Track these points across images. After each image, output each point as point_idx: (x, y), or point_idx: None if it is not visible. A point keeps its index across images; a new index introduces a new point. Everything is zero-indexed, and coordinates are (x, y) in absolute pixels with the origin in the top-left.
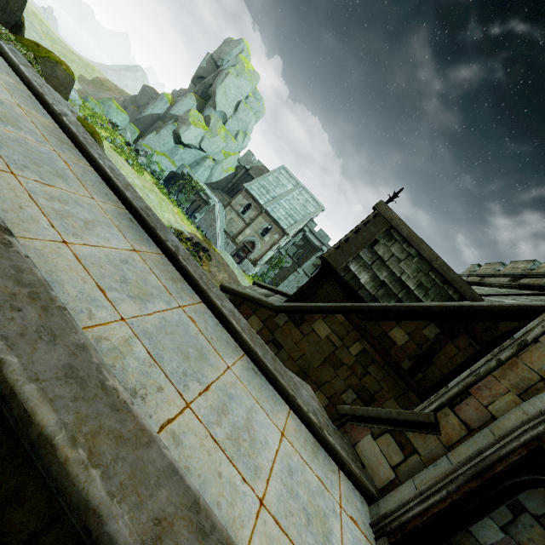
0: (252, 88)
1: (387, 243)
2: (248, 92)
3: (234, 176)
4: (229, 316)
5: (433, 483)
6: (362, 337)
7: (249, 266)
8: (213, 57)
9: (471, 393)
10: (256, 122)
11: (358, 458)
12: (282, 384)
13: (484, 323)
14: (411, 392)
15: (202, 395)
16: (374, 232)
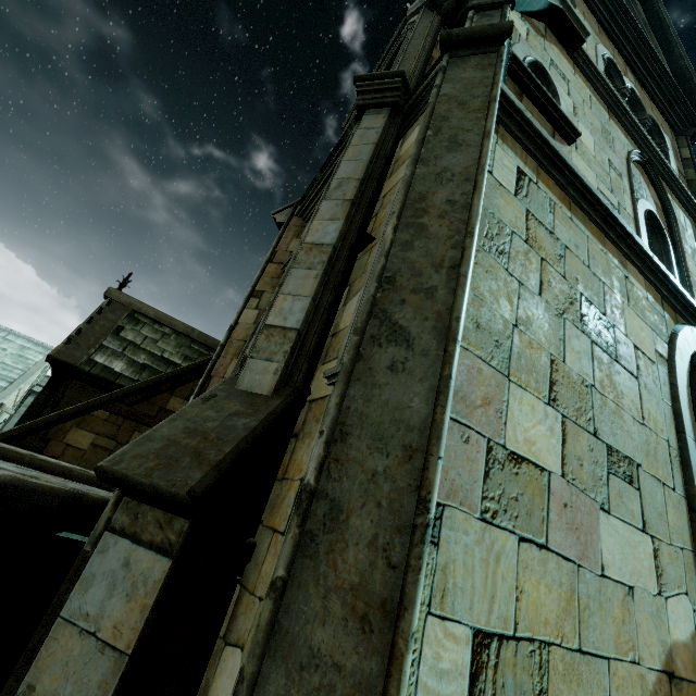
0: None
1: (136, 328)
2: None
3: None
4: None
5: None
6: (138, 423)
7: None
8: None
9: (213, 376)
10: None
11: None
12: (8, 449)
13: None
14: None
15: None
16: (114, 319)
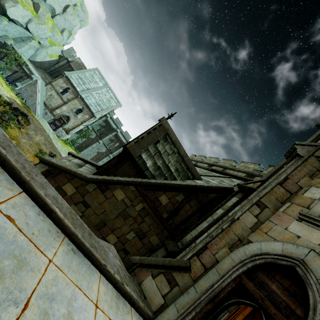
0: (80, 0)
1: (164, 143)
2: (76, 1)
3: (57, 63)
4: (52, 205)
5: (188, 307)
6: (144, 200)
7: (63, 134)
8: None
9: (208, 247)
10: (80, 28)
11: (142, 292)
12: (96, 257)
13: (204, 194)
14: (165, 230)
15: None
16: (158, 136)
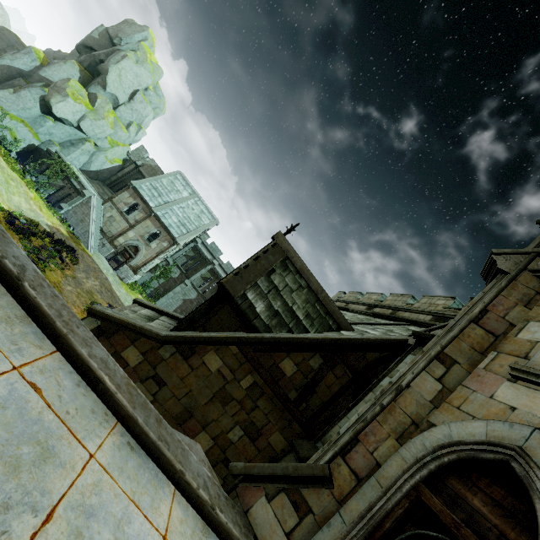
0: (153, 82)
1: (283, 273)
2: (148, 84)
3: (121, 169)
4: (99, 370)
5: None
6: (254, 370)
7: (129, 274)
8: (108, 31)
9: (360, 440)
10: (154, 118)
11: (250, 528)
12: (167, 458)
13: (357, 353)
14: (295, 423)
15: (36, 537)
16: (272, 262)
